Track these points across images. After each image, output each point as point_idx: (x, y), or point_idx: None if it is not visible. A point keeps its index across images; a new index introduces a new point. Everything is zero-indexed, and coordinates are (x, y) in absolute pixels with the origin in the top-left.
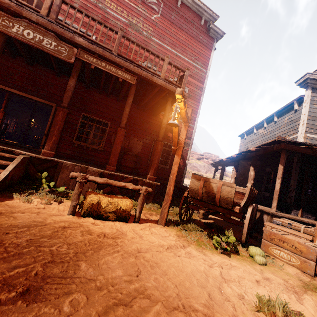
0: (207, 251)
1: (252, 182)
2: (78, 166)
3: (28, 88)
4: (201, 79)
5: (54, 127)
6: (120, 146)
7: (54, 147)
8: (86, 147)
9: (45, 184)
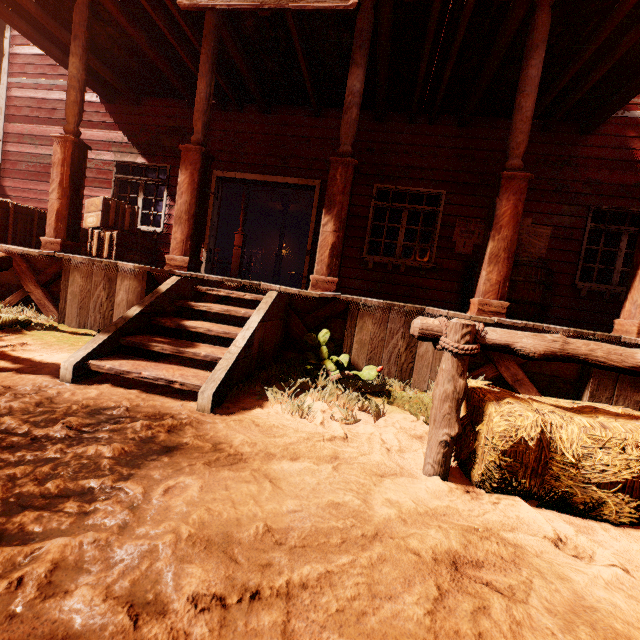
0: None
1: None
2: (397, 307)
3: (269, 163)
4: None
5: (328, 214)
6: (515, 231)
7: (334, 265)
8: (393, 268)
9: (328, 361)
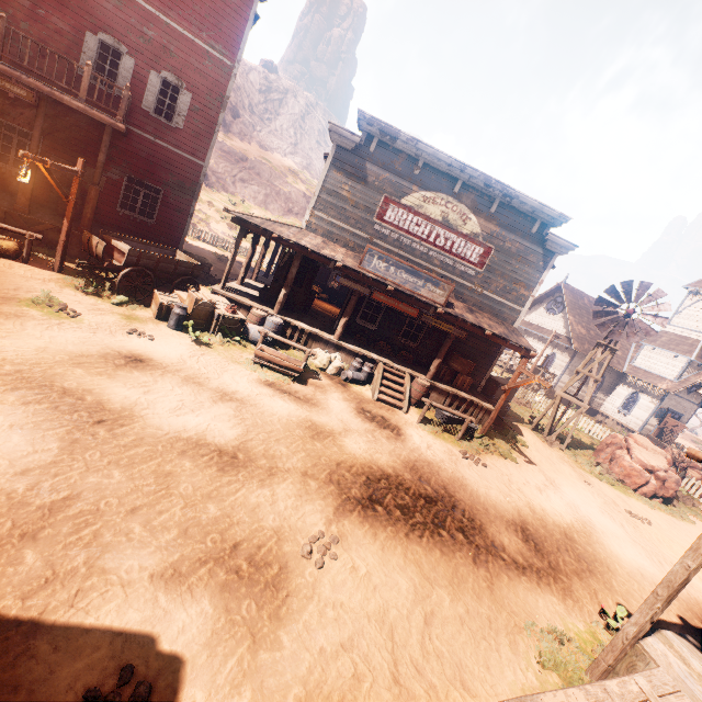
0: (70, 289)
1: (248, 261)
2: None
3: None
4: (222, 79)
5: None
6: (31, 183)
7: None
8: (8, 171)
9: None
